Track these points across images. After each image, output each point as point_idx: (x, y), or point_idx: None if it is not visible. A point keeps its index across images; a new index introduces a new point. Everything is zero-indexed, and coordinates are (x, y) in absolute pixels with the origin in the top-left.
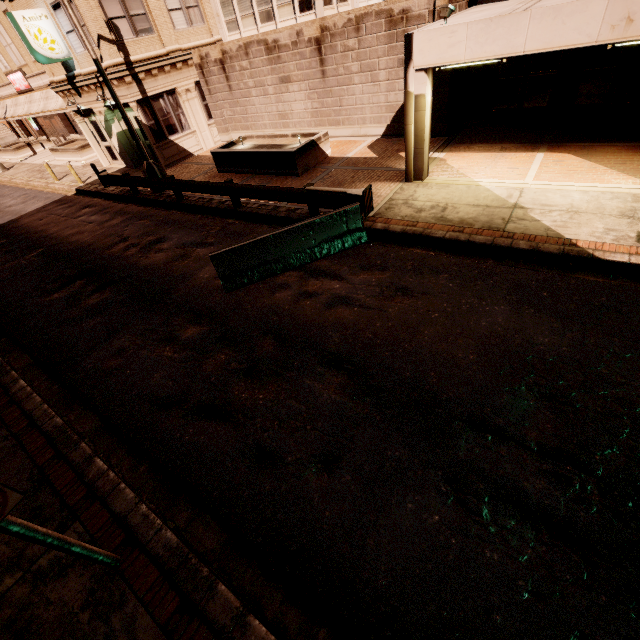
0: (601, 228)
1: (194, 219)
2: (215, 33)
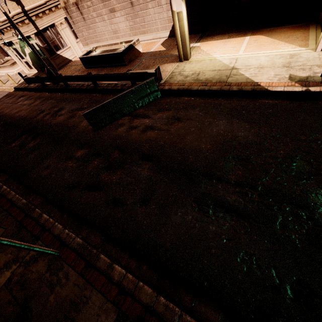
0: (272, 74)
1: (76, 96)
2: None
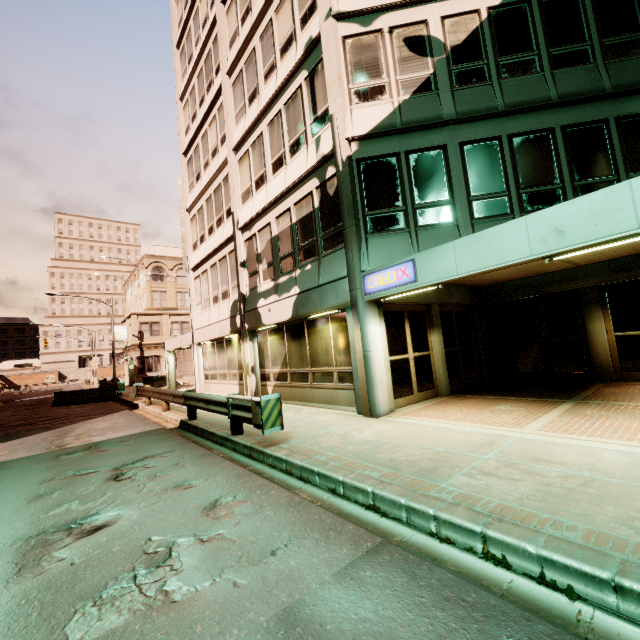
0: None
1: None
2: None
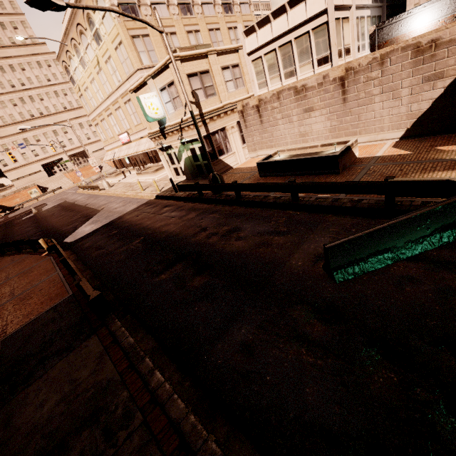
0: None
1: (257, 212)
2: (250, 91)
